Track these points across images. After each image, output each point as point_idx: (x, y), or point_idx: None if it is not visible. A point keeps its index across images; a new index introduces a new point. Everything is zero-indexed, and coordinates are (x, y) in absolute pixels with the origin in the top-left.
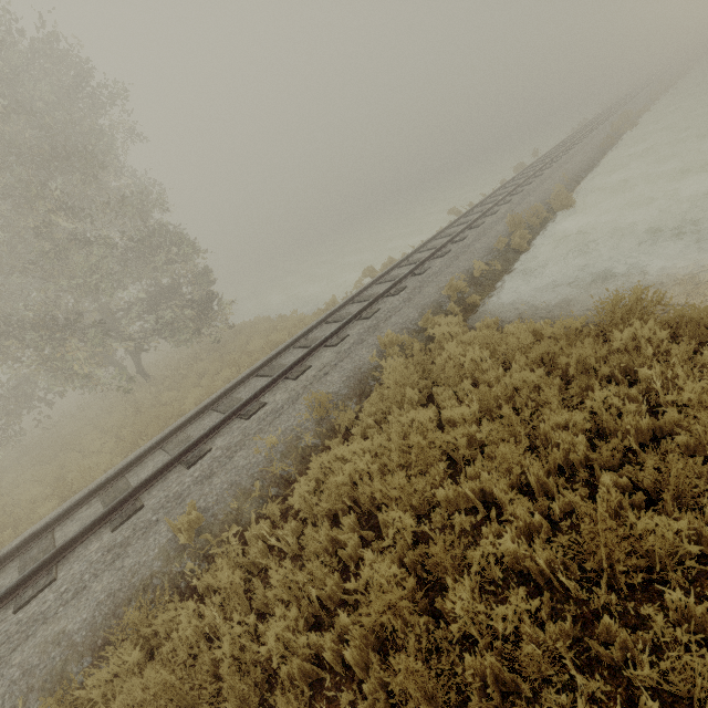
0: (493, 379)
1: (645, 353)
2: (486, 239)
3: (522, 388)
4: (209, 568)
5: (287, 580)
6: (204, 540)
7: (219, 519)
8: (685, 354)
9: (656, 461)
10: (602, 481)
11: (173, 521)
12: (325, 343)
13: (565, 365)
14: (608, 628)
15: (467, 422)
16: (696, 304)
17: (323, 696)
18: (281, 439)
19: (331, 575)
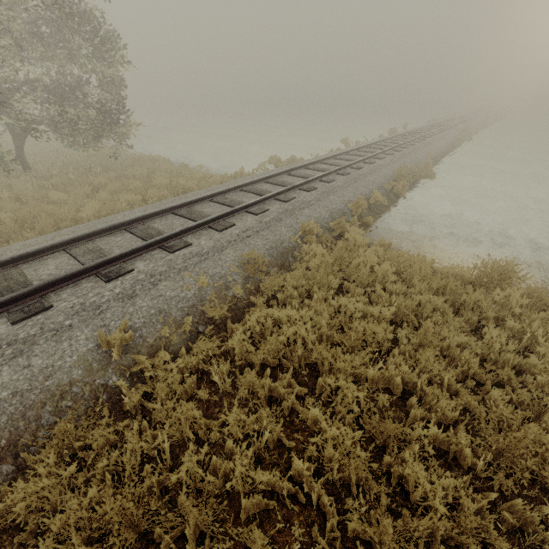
0: (400, 292)
1: (511, 310)
2: (377, 176)
3: (425, 307)
4: (133, 385)
5: (237, 419)
6: (130, 358)
7: (148, 342)
8: (540, 320)
9: (544, 394)
10: (491, 394)
11: (92, 331)
12: (247, 209)
13: (452, 299)
14: (513, 505)
15: (384, 319)
16: (525, 284)
17: (272, 525)
18: (210, 283)
19: (281, 423)
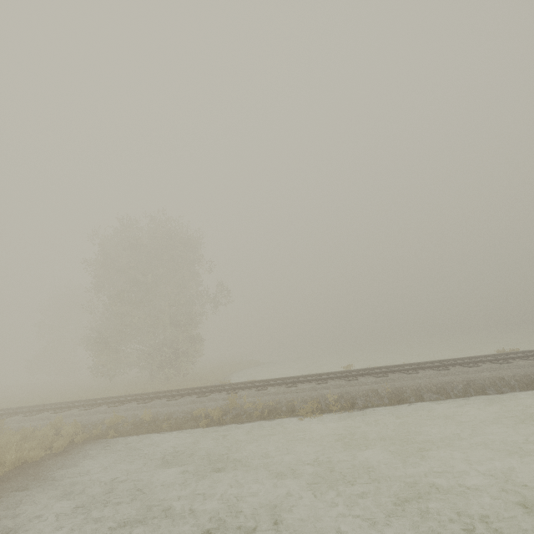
0: None
1: None
2: (223, 402)
3: None
4: None
5: None
6: None
7: None
8: None
9: None
10: None
11: None
12: (87, 406)
13: None
14: None
15: None
16: None
17: None
18: None
19: None
